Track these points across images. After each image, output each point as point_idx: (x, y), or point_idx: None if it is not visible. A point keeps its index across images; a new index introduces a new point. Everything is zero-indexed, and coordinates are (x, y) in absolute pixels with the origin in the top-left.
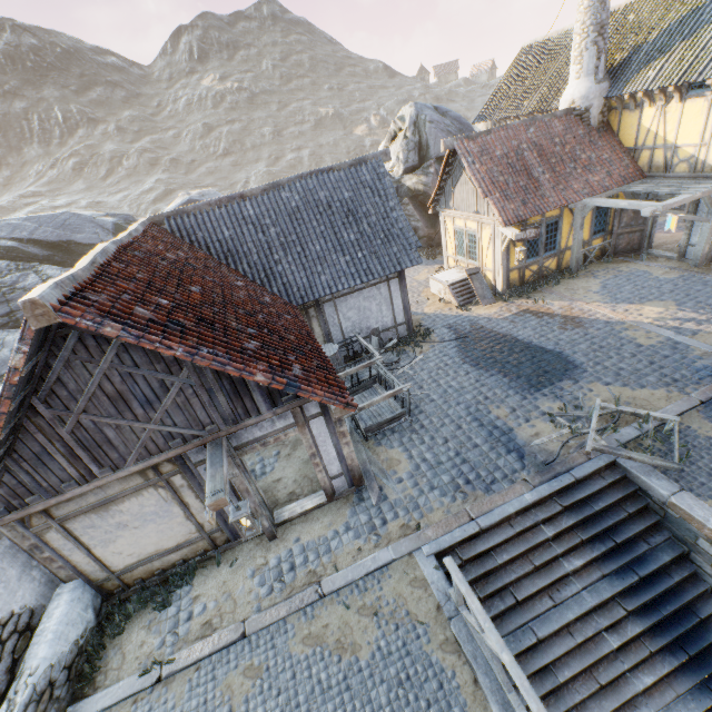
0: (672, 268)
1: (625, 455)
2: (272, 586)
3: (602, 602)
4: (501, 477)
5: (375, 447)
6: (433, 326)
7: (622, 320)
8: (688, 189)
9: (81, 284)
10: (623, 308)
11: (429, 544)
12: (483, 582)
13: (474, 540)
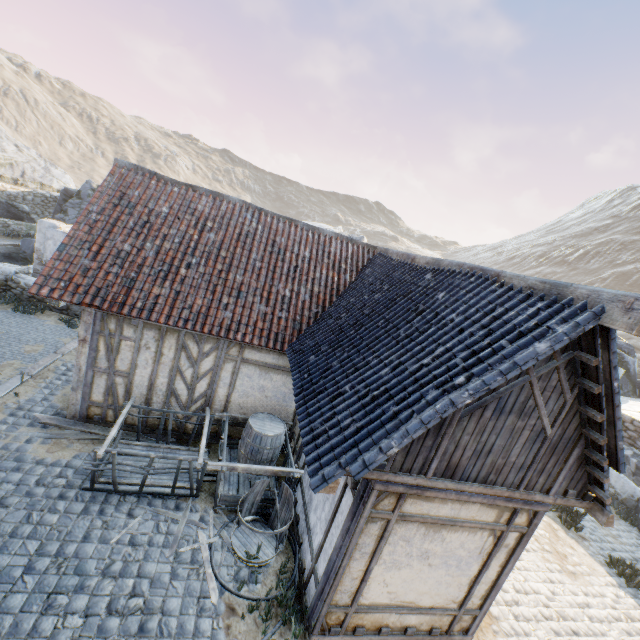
0: None
1: None
2: (67, 366)
3: None
4: None
5: (98, 445)
6: None
7: None
8: None
9: (154, 177)
10: None
11: None
12: None
13: None
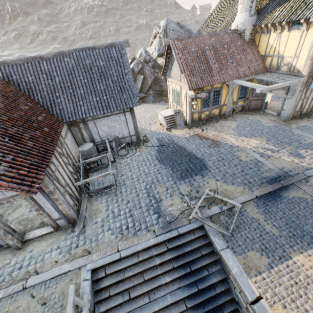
0: (272, 120)
1: (207, 224)
2: (4, 278)
3: (176, 301)
4: (144, 227)
5: (93, 201)
6: (151, 137)
7: (238, 146)
8: (283, 80)
9: None
10: (241, 139)
11: (91, 263)
12: (115, 286)
13: (117, 262)
